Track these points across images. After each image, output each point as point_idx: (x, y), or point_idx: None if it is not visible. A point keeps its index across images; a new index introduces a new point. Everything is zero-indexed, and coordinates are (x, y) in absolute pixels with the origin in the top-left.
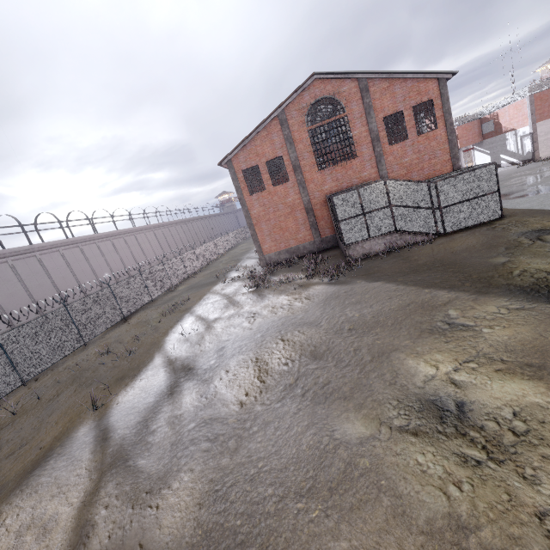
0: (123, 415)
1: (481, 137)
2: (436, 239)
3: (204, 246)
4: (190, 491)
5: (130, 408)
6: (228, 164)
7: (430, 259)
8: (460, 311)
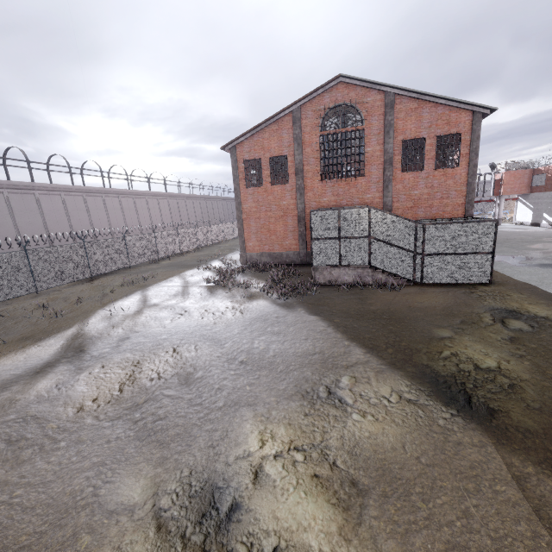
0: None
1: (529, 189)
2: (409, 287)
3: (209, 227)
4: None
5: None
6: (231, 150)
7: (384, 308)
8: (354, 381)
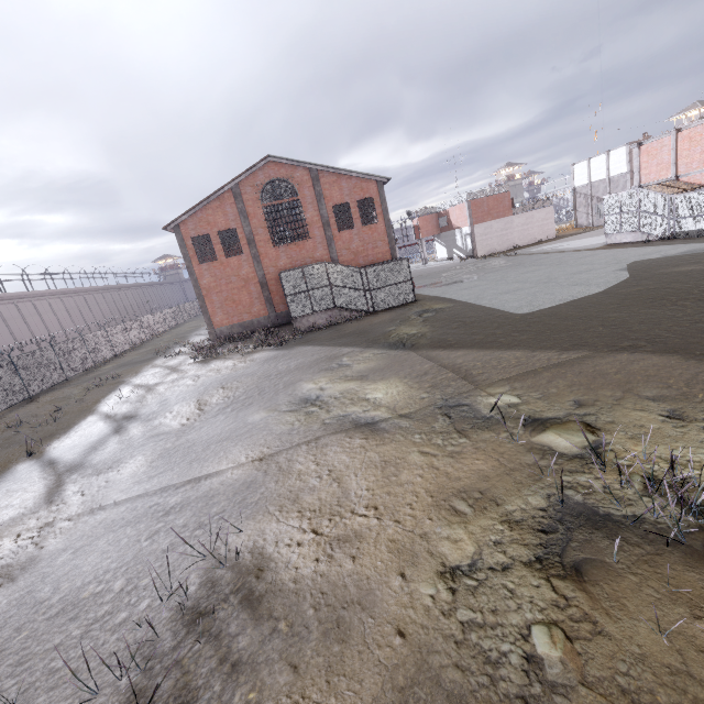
0: (66, 451)
1: (439, 230)
2: (367, 316)
3: (138, 320)
4: (144, 460)
5: (72, 446)
6: (175, 229)
7: (354, 330)
8: (350, 358)
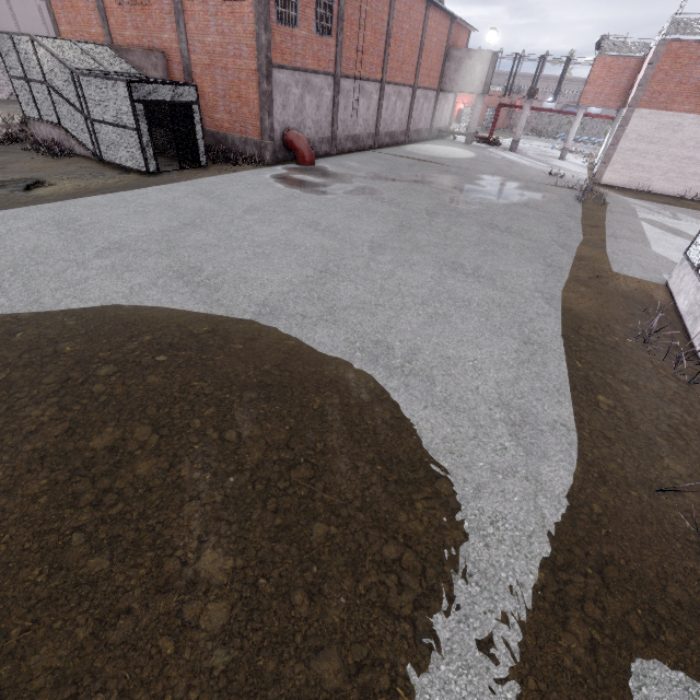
0: None
1: (622, 101)
2: (82, 159)
3: None
4: None
5: None
6: None
7: None
8: None
